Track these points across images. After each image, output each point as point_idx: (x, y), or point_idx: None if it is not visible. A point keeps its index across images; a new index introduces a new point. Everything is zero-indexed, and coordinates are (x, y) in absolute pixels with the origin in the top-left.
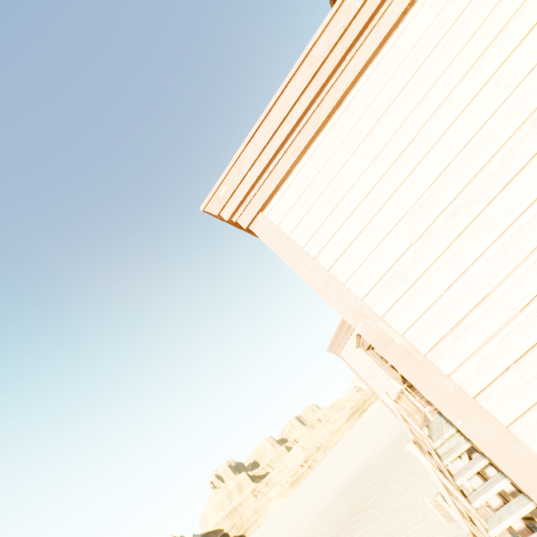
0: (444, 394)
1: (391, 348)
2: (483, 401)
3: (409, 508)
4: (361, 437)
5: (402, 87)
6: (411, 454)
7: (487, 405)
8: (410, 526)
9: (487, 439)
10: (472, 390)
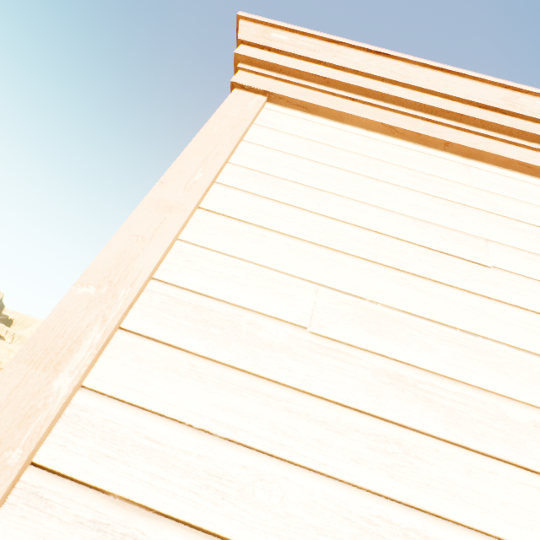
0: None
1: (34, 375)
2: None
3: None
4: None
5: (539, 224)
6: None
7: None
8: None
9: None
10: None
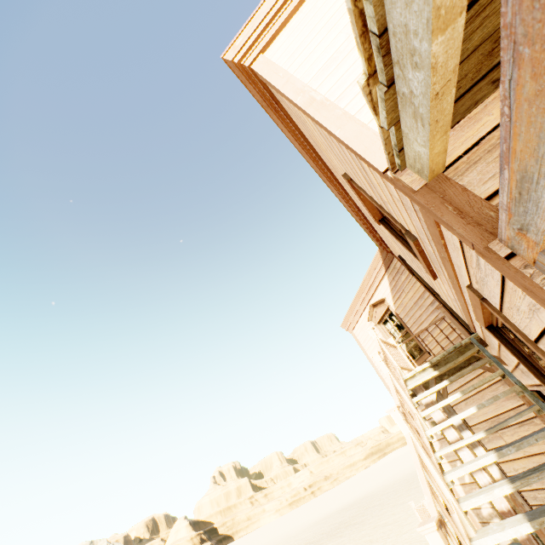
0: (335, 119)
1: (313, 105)
2: (358, 116)
3: (396, 524)
4: (373, 475)
5: None
6: (418, 487)
7: (359, 117)
8: (392, 536)
9: (351, 134)
10: (354, 112)
